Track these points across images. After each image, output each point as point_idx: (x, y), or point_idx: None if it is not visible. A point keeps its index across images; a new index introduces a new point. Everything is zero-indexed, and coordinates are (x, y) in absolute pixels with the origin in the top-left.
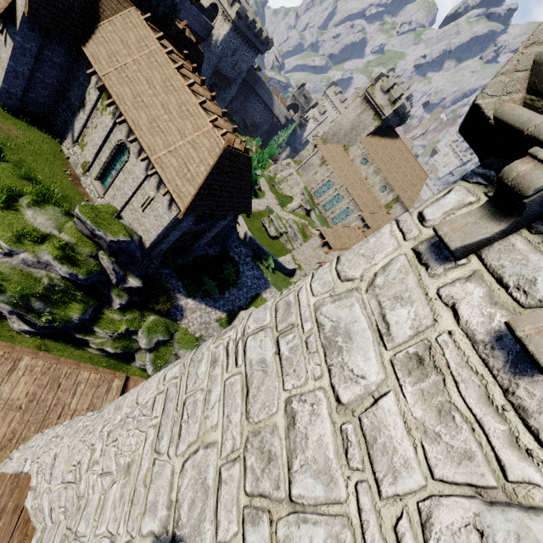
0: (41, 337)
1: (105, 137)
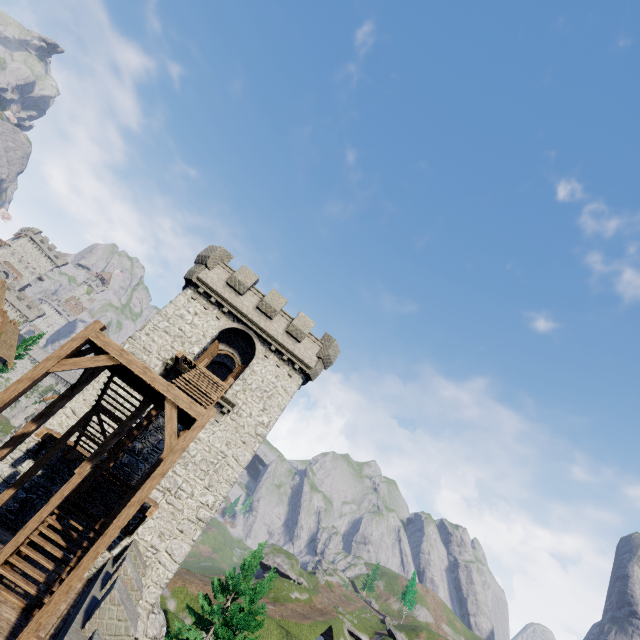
0: None
1: None
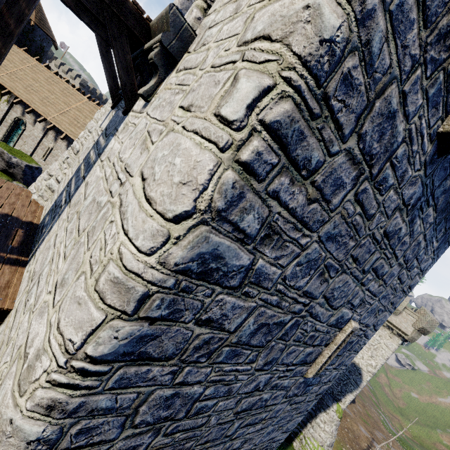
0: None
1: (2, 118)
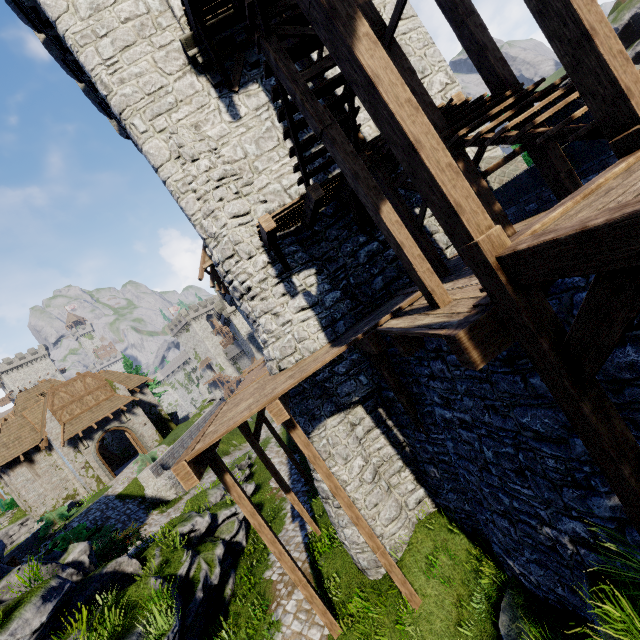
0: None
1: None
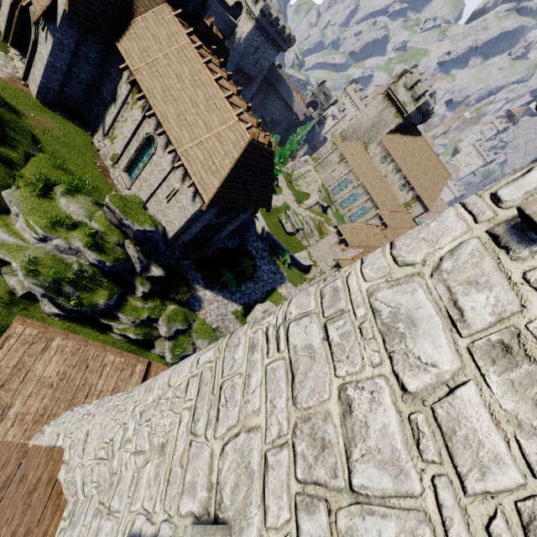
0: (69, 320)
1: (134, 130)
